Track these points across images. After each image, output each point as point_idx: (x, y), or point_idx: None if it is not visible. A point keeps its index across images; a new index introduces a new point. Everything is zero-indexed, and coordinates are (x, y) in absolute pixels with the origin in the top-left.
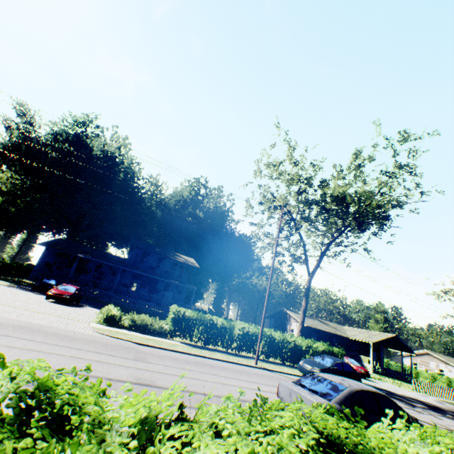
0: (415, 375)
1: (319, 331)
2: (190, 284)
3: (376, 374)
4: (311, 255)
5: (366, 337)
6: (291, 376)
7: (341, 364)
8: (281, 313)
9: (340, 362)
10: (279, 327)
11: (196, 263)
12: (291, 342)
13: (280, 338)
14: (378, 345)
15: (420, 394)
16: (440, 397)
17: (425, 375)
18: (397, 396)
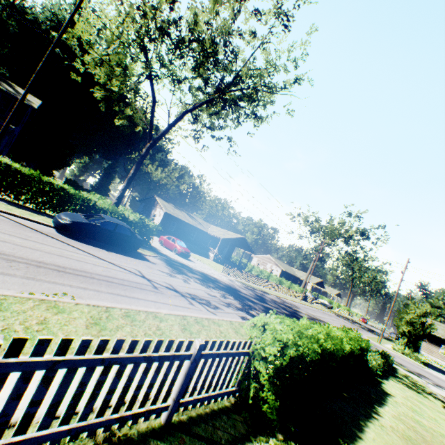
0: (250, 269)
1: (181, 221)
2: (12, 124)
3: (215, 262)
4: (175, 130)
5: (221, 234)
6: (24, 221)
7: (115, 225)
8: (152, 199)
9: (114, 223)
10: (146, 212)
11: (36, 104)
12: (87, 201)
13: (69, 192)
14: (231, 244)
15: (224, 275)
16: (242, 280)
17: (257, 270)
18: (185, 268)
